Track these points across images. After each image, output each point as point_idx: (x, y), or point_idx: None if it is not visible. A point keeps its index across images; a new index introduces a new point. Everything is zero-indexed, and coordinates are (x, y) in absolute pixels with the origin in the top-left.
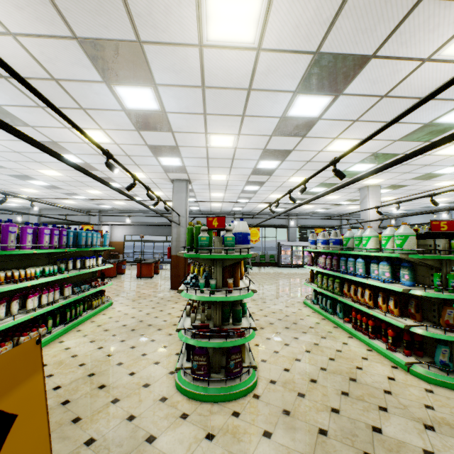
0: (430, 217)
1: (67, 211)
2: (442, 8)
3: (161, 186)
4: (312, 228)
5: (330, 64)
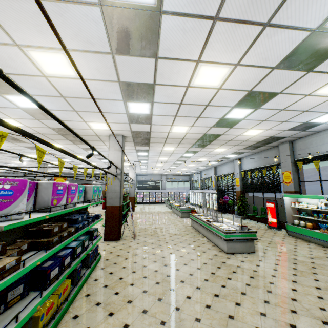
0: (198, 176)
1: (5, 173)
2: (35, 143)
3: (37, 165)
4: (145, 182)
5: (30, 147)
